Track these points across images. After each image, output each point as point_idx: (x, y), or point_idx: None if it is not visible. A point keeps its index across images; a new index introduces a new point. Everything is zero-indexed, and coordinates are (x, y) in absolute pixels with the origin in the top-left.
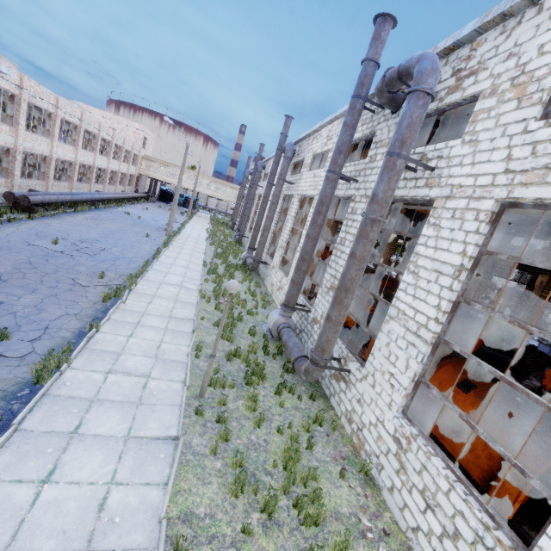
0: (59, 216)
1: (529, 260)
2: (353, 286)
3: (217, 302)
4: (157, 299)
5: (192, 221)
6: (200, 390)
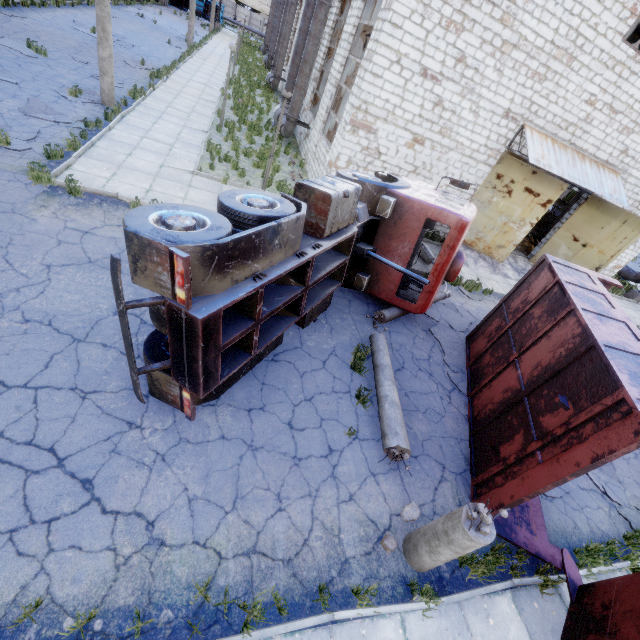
0: (78, 8)
1: (365, 21)
2: (309, 59)
3: (235, 97)
4: (189, 87)
5: (216, 38)
6: (219, 124)
